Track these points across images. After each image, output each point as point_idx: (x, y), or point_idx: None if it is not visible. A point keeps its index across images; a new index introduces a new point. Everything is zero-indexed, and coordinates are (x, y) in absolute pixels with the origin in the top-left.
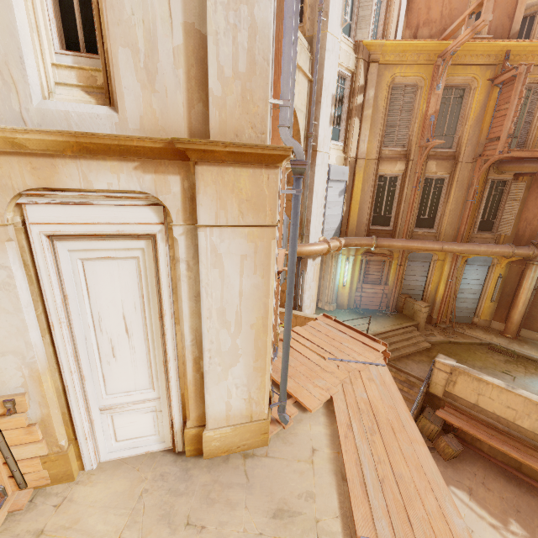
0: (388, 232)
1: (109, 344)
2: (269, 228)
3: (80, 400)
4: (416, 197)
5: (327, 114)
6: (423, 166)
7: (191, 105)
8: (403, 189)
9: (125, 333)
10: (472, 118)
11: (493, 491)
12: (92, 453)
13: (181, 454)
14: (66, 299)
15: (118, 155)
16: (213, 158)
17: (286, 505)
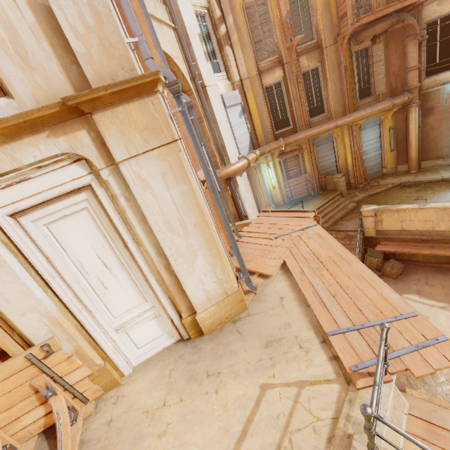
0: (291, 131)
1: (98, 281)
2: (172, 144)
3: (96, 328)
4: (301, 93)
5: (201, 52)
6: (296, 64)
7: (67, 70)
8: (289, 90)
9: (105, 268)
10: (319, 6)
11: (435, 285)
12: (125, 362)
13: (188, 339)
14: (49, 259)
15: (30, 131)
16: (102, 104)
17: (272, 337)
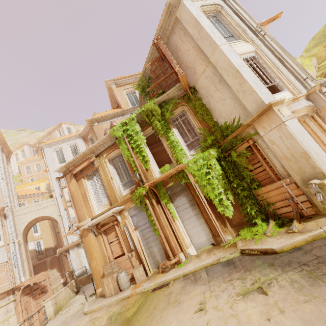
0: None
1: None
2: None
3: None
4: None
5: (63, 207)
6: None
7: None
8: None
9: None
10: None
11: None
12: None
13: None
14: None
15: None
16: None
17: None
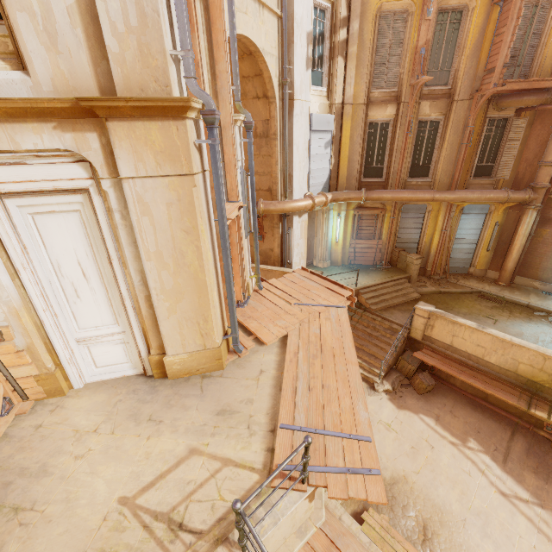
0: (381, 184)
1: (72, 287)
2: (188, 177)
3: (56, 333)
4: (408, 144)
5: (302, 56)
6: (415, 107)
7: (96, 63)
8: (395, 136)
9: (83, 277)
10: (469, 47)
11: (459, 417)
12: (77, 376)
13: (151, 377)
14: (26, 249)
15: (36, 117)
16: (120, 114)
17: (229, 407)
